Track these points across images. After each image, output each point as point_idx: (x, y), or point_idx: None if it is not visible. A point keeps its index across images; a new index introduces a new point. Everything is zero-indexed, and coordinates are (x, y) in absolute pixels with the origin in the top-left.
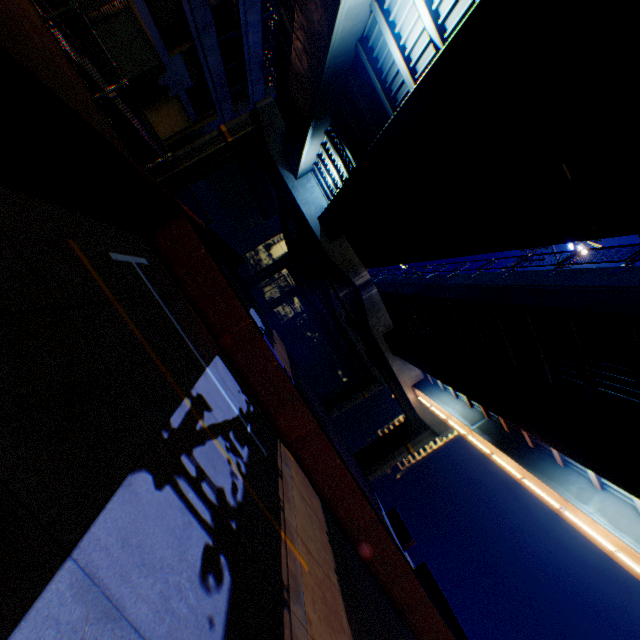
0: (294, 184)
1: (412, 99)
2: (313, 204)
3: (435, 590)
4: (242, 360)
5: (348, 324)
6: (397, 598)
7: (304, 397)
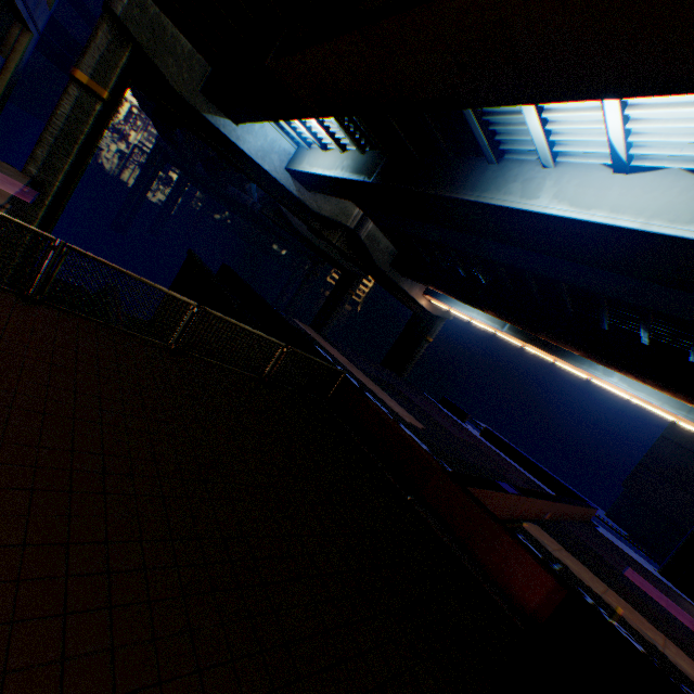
0: (237, 133)
1: (586, 224)
2: (273, 152)
3: (500, 442)
4: (497, 511)
5: (313, 234)
6: (556, 516)
7: (389, 392)
